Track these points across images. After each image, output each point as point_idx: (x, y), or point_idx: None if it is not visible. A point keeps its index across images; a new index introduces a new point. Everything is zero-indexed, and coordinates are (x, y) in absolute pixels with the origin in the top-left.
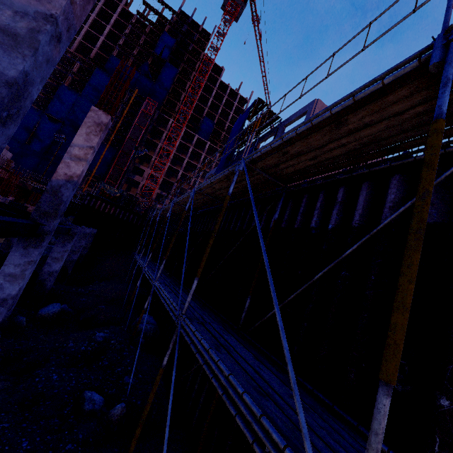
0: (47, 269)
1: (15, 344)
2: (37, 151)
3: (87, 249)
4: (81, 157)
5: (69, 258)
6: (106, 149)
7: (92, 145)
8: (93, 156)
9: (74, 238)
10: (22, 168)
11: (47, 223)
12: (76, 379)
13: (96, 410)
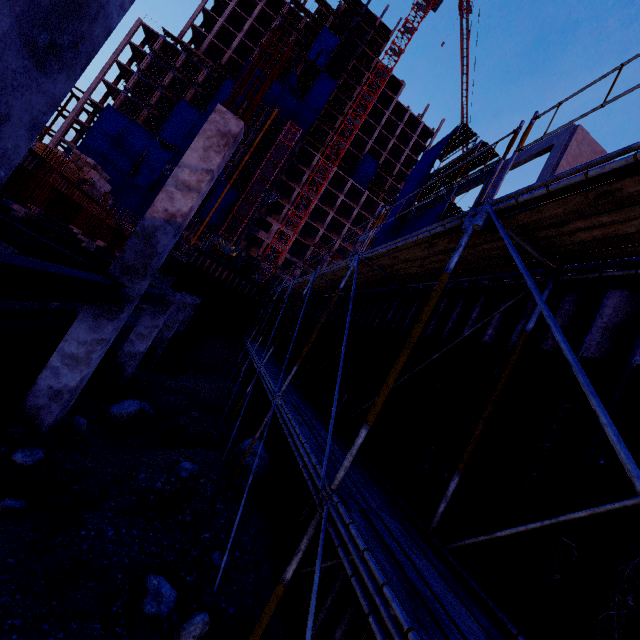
0: (129, 348)
1: (67, 460)
2: (141, 187)
3: (185, 325)
4: (192, 185)
5: (160, 335)
6: (226, 191)
7: (210, 168)
8: (209, 186)
9: (169, 310)
10: (121, 206)
11: (131, 284)
12: (140, 542)
13: (162, 615)
